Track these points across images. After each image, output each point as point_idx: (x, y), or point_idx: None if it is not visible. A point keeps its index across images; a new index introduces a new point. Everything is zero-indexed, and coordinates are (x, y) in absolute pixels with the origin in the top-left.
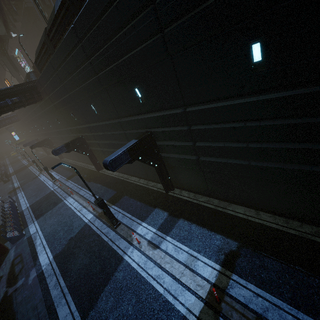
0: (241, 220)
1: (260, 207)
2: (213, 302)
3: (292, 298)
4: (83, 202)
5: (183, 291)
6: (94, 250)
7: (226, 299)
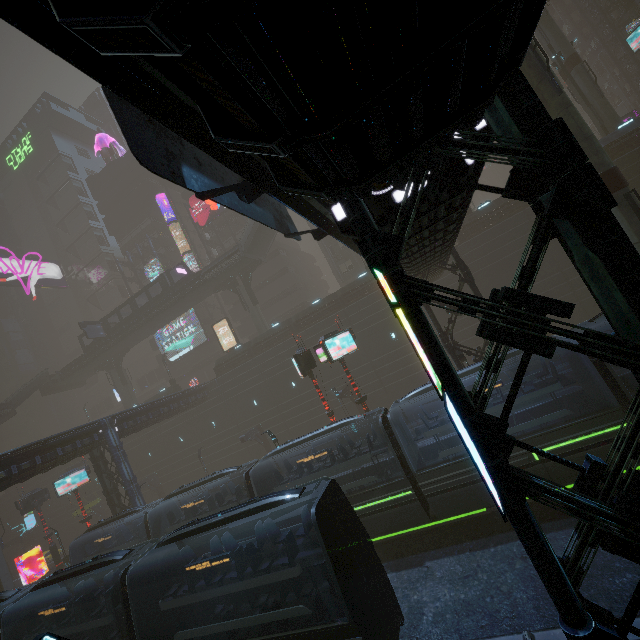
0: None
1: None
2: None
3: None
4: None
5: None
6: None
7: None
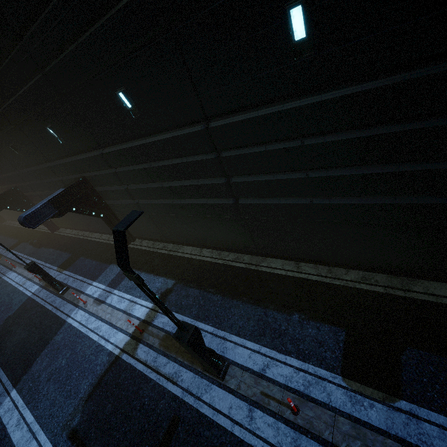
0: (185, 260)
1: (204, 245)
2: (138, 334)
3: (197, 313)
4: (28, 274)
5: (116, 333)
6: (35, 322)
7: (148, 329)
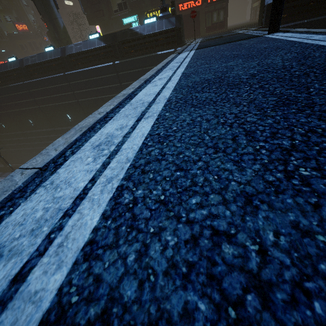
0: None
1: None
2: None
3: None
4: None
5: None
6: None
7: None
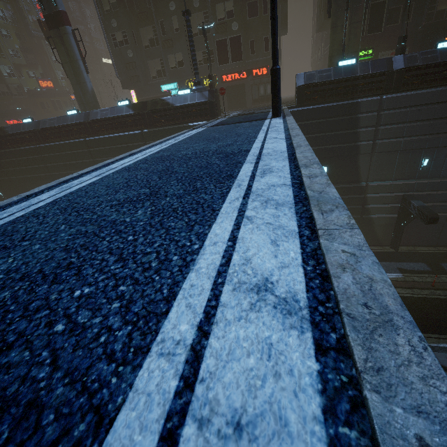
0: None
1: None
2: None
3: None
4: None
5: None
6: None
7: None
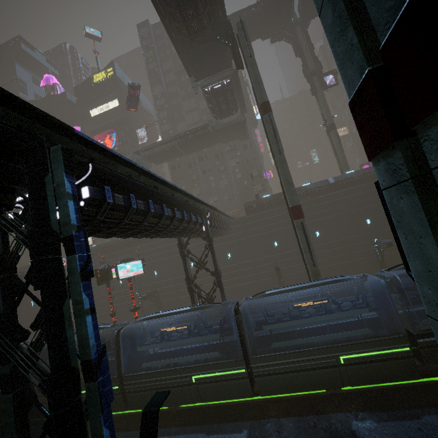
0: None
1: None
2: None
3: None
4: None
5: None
6: None
7: None
